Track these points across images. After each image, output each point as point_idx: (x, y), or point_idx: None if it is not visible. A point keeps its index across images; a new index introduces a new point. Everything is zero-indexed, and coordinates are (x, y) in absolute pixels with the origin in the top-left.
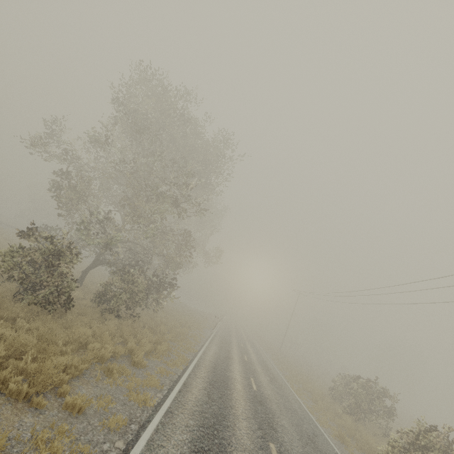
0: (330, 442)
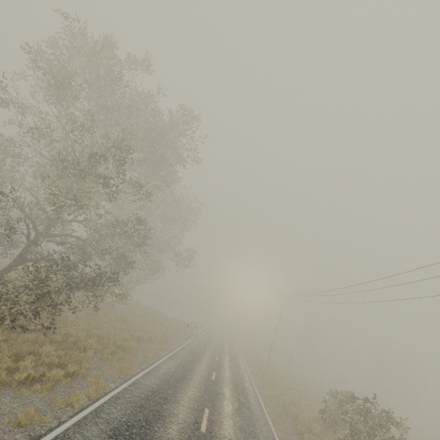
0: None
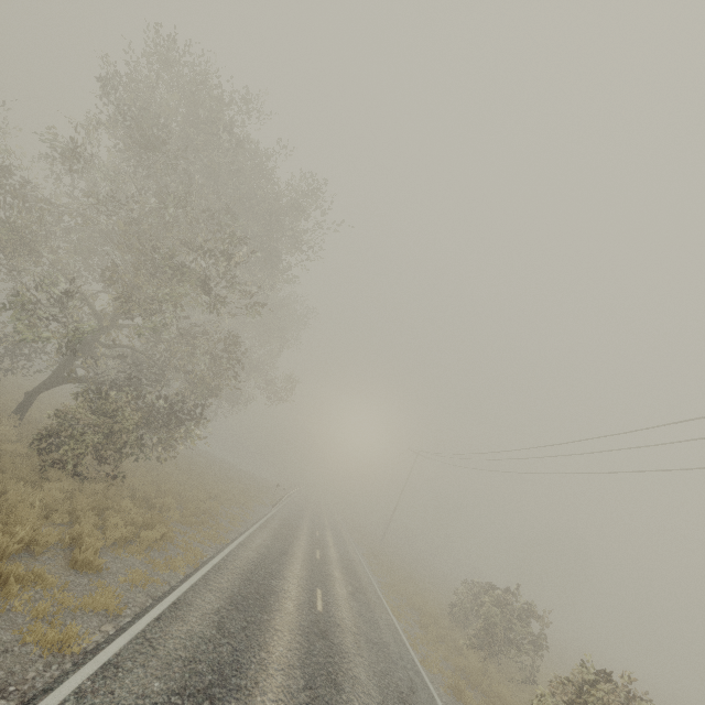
0: (437, 701)
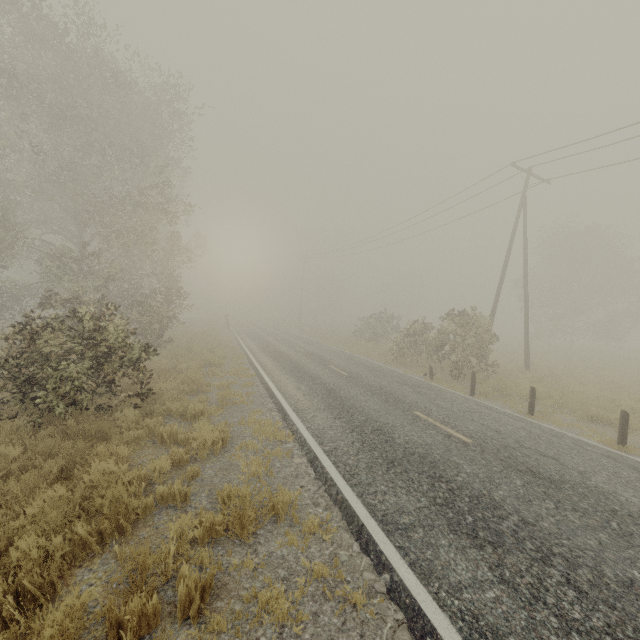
0: (361, 357)
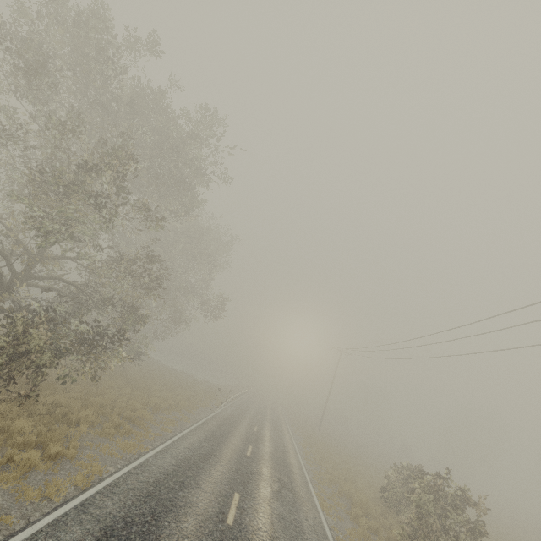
0: None
